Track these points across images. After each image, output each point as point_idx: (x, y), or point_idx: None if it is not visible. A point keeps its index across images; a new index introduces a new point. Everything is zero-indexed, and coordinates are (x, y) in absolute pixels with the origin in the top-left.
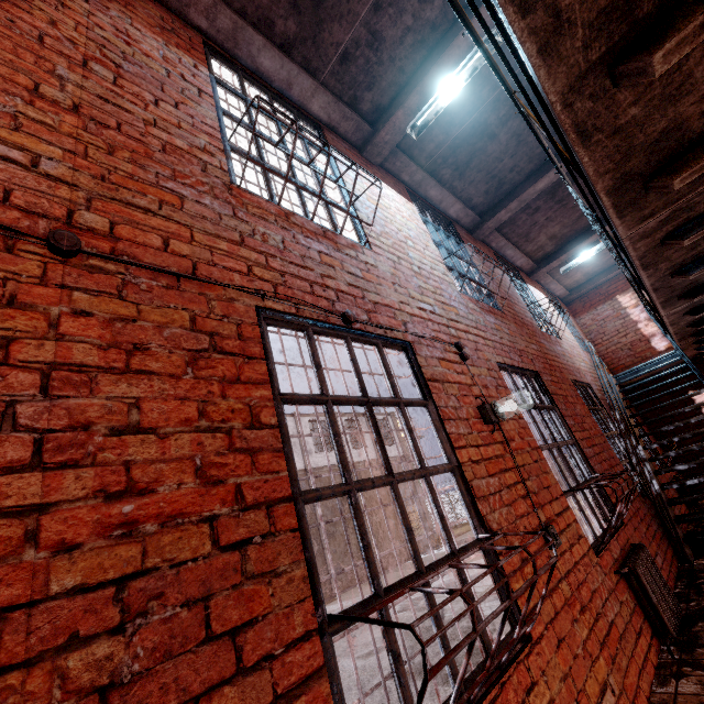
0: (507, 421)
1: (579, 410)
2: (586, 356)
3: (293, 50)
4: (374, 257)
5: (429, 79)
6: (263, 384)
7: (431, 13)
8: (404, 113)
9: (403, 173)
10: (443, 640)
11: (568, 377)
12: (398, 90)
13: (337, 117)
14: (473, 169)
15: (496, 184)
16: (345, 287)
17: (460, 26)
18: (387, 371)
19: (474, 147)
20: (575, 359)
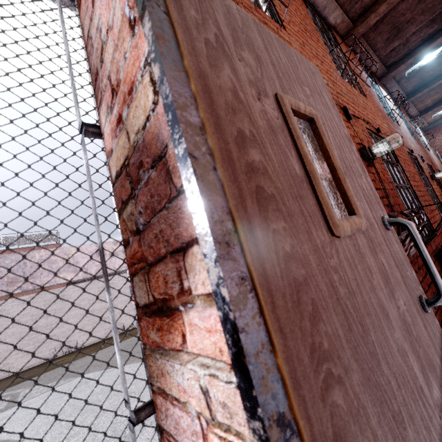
0: (433, 180)
1: (441, 180)
2: (436, 159)
3: (377, 51)
4: (402, 130)
5: (420, 53)
6: (414, 167)
7: (431, 31)
8: (404, 65)
9: (388, 84)
10: (441, 215)
11: (436, 168)
12: (404, 56)
13: (378, 69)
14: (415, 78)
15: (421, 82)
16: (406, 142)
17: (440, 35)
18: (417, 165)
19: (420, 70)
20: (435, 160)
